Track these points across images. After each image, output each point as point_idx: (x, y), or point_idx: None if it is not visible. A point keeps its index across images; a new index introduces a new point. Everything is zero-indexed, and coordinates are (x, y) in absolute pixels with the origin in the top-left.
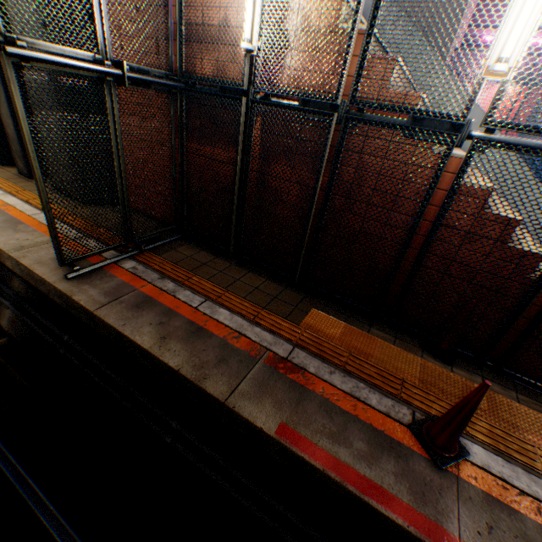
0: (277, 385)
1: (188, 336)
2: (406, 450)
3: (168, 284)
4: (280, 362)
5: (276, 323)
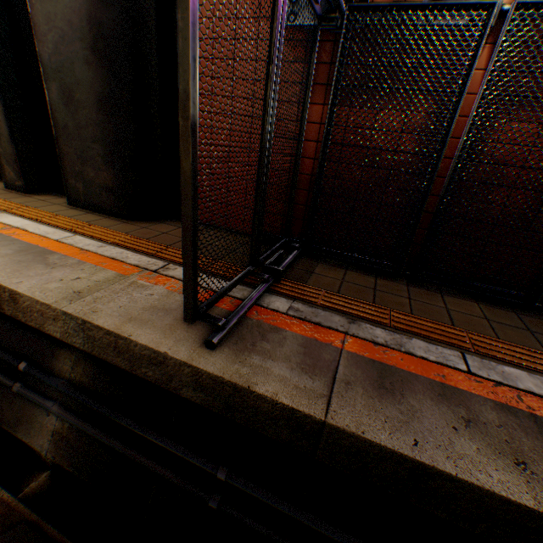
0: None
1: None
2: None
3: (372, 330)
4: None
5: None
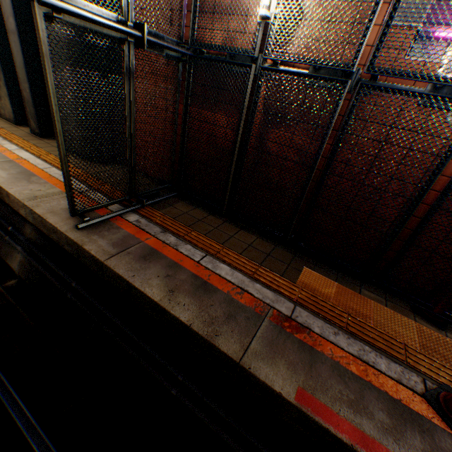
0: (286, 345)
1: (194, 290)
2: (427, 424)
3: (169, 237)
4: (285, 321)
5: (274, 280)
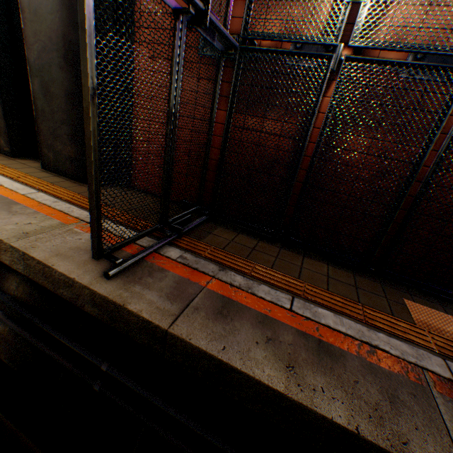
0: None
1: (317, 359)
2: None
3: (234, 277)
4: None
5: (391, 323)
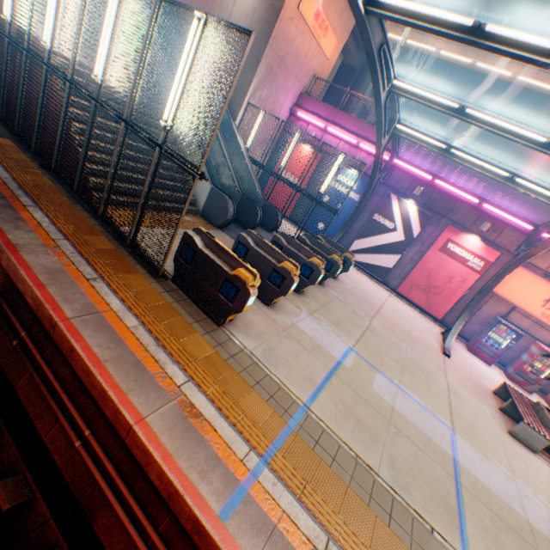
0: None
1: None
2: None
3: None
4: None
5: None
